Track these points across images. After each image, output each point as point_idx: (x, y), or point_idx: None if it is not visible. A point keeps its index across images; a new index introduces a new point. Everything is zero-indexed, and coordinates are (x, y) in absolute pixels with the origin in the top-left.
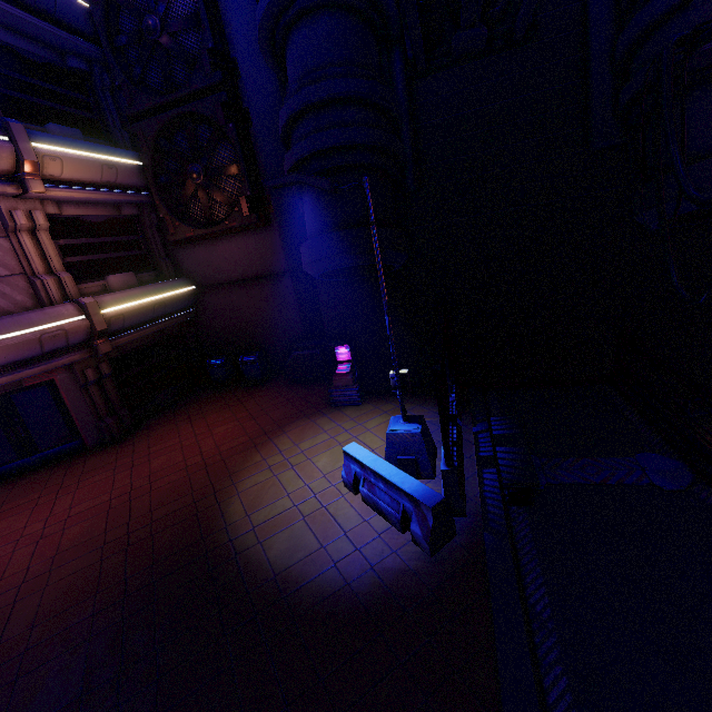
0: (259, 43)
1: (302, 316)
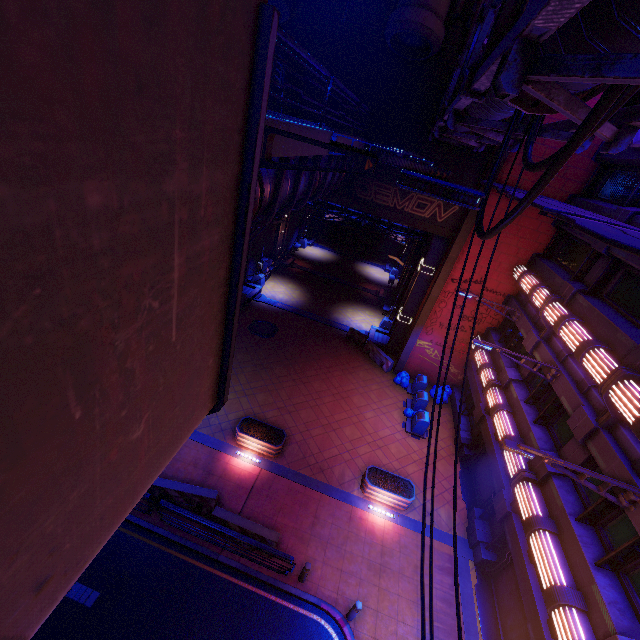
0: None
1: None
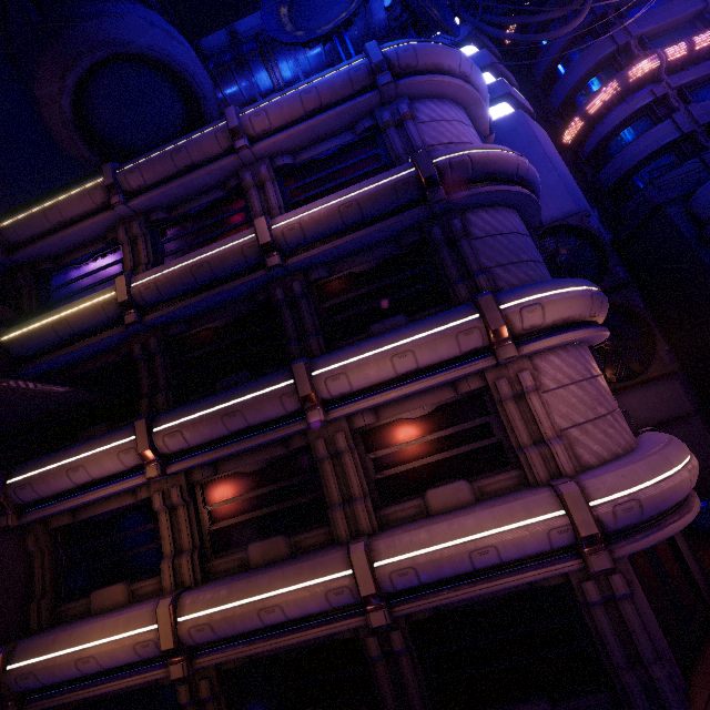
0: None
1: None
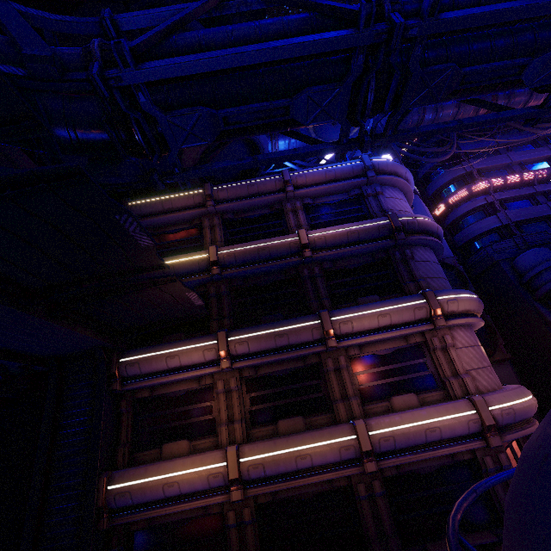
0: (548, 289)
1: (537, 415)
